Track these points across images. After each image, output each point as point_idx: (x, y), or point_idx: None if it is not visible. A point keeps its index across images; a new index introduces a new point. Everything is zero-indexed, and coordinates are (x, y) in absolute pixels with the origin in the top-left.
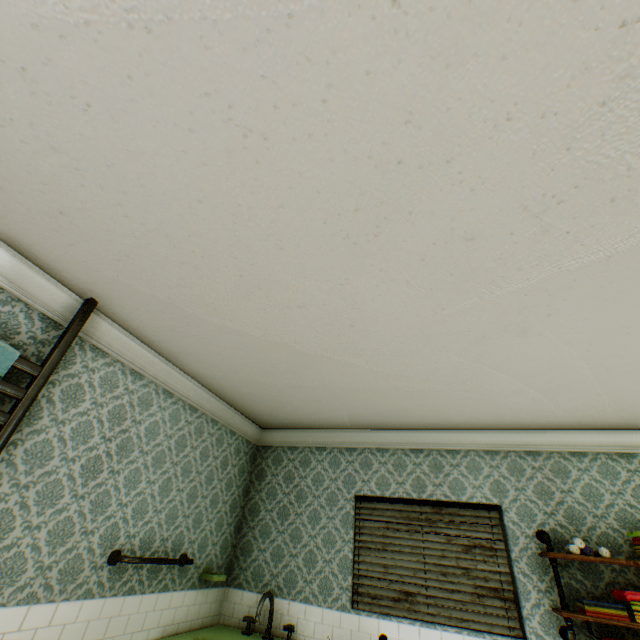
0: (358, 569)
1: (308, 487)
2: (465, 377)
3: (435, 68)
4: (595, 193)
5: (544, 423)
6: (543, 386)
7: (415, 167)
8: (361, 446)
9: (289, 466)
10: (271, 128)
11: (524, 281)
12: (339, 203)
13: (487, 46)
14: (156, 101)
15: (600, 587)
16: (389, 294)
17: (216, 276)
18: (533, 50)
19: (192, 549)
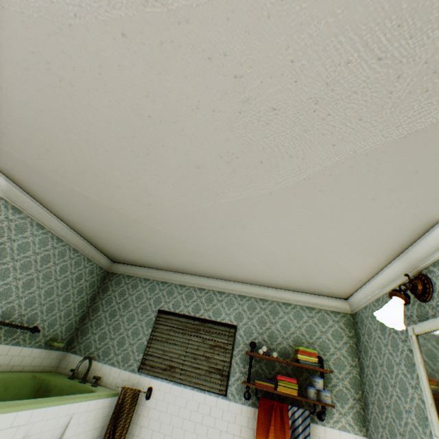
0: (148, 351)
1: (132, 301)
2: (222, 248)
3: (154, 73)
4: (252, 157)
5: (272, 284)
6: (264, 261)
7: (159, 121)
8: (170, 282)
9: (124, 287)
10: (74, 80)
11: (234, 197)
12: (123, 131)
13: (176, 69)
14: (4, 48)
15: (272, 374)
16: (165, 190)
17: (62, 158)
18: (199, 77)
19: (43, 325)
